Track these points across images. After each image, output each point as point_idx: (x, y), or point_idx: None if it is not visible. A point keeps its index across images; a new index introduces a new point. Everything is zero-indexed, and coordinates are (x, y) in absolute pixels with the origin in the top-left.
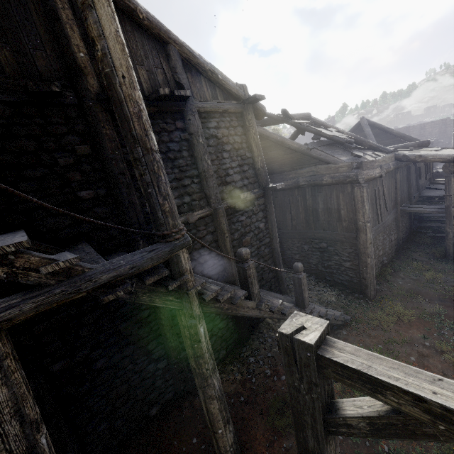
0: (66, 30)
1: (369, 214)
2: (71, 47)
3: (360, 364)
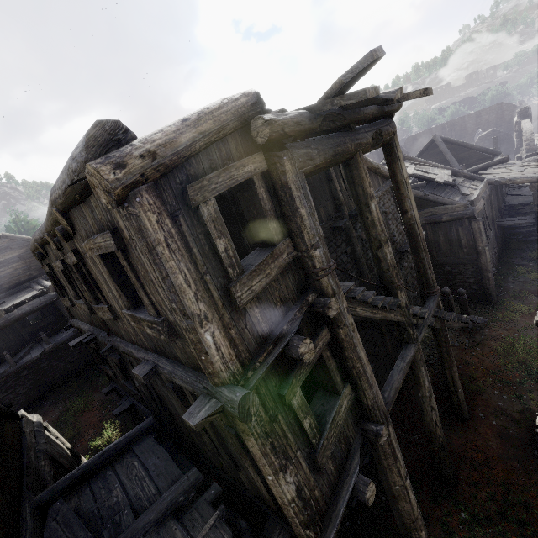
0: (335, 184)
1: (486, 240)
2: (337, 193)
3: None
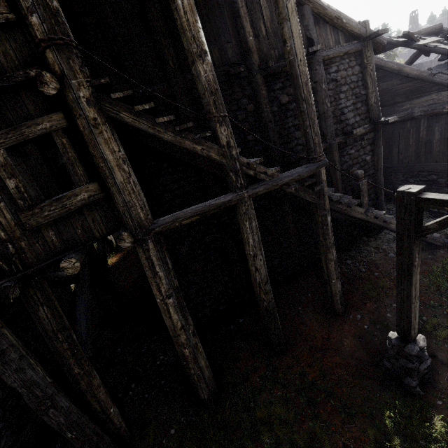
0: (243, 23)
1: None
2: (245, 35)
3: (438, 197)
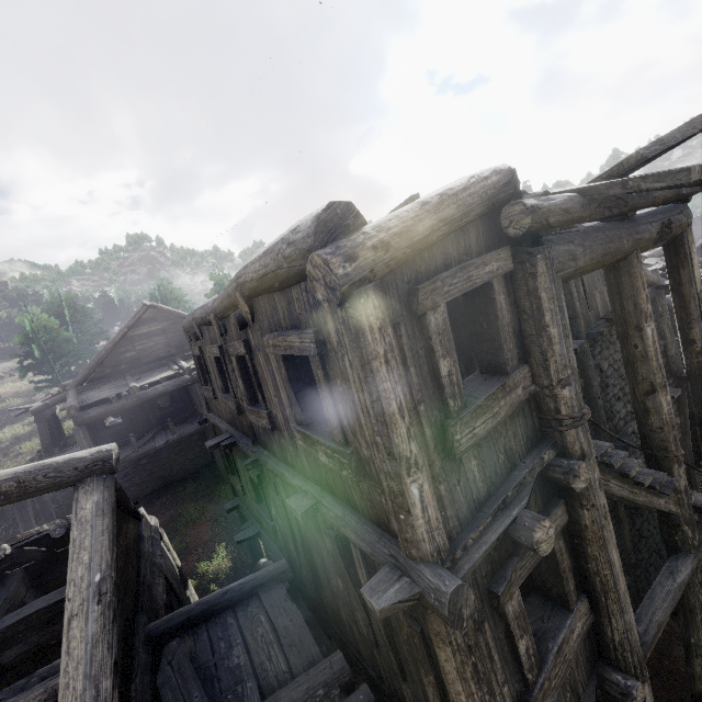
0: (571, 289)
1: None
2: (573, 301)
3: None
